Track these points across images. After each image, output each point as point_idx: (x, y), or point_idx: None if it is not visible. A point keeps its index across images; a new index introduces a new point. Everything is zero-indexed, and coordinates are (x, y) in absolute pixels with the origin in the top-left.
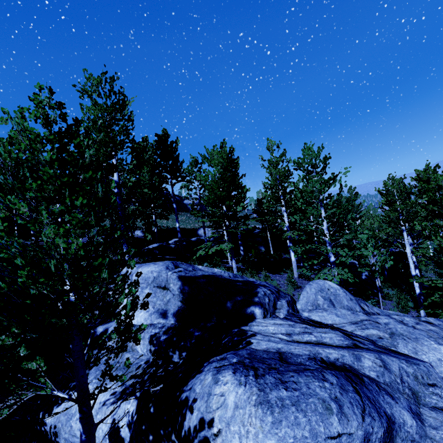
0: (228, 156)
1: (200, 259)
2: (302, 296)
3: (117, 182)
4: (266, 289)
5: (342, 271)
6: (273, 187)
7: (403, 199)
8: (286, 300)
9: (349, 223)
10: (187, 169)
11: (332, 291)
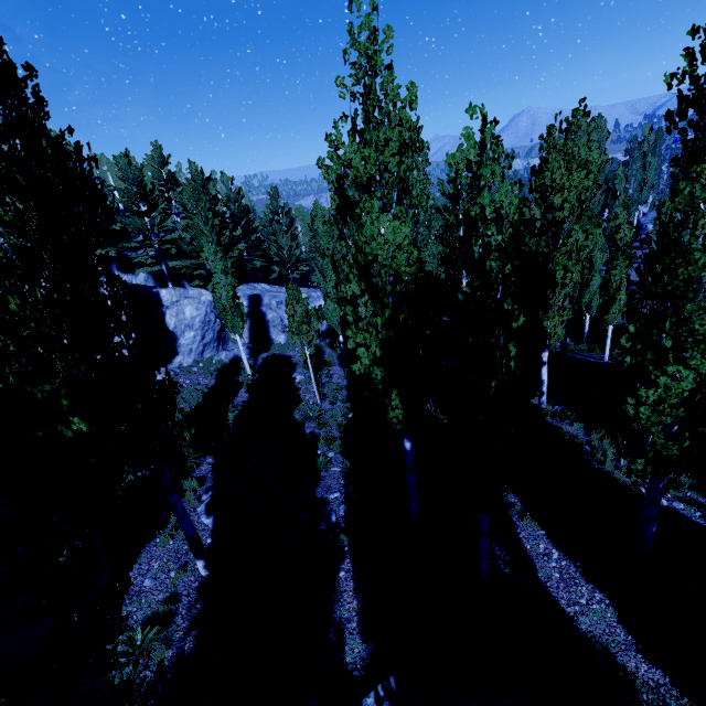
0: None
1: None
2: None
3: None
4: None
5: None
6: None
7: None
8: None
9: None
10: None
11: None
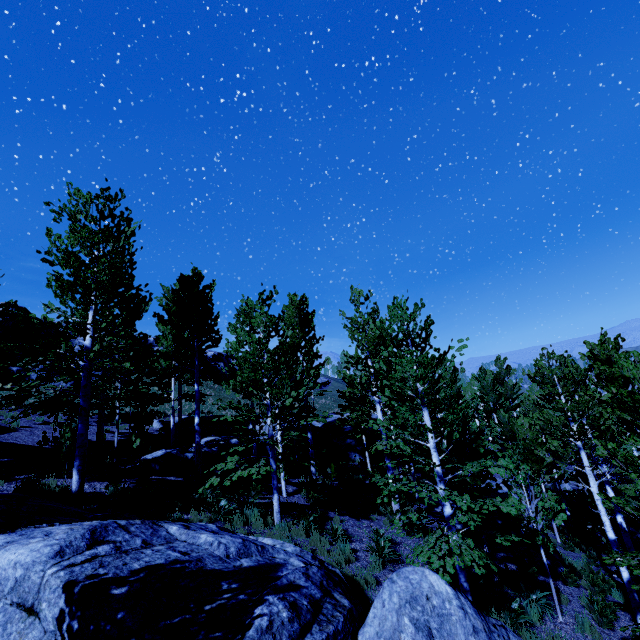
0: (282, 311)
1: (233, 482)
2: (373, 613)
3: (88, 348)
4: (281, 605)
5: (464, 544)
6: (356, 361)
7: (571, 392)
8: (323, 638)
9: (500, 415)
10: (234, 326)
11: (436, 603)
